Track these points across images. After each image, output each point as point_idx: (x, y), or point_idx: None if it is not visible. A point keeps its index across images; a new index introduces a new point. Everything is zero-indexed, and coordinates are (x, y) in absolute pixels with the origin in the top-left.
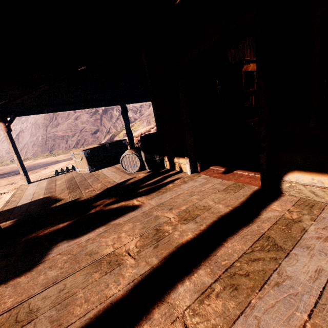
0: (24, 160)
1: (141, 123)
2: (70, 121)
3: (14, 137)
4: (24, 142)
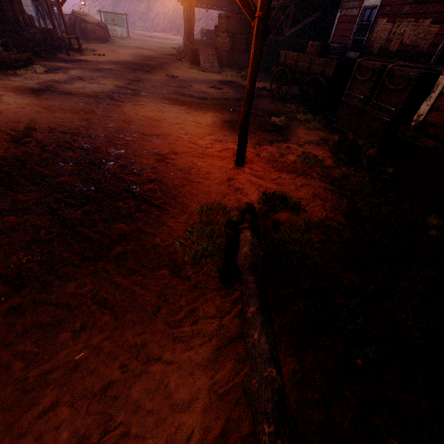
0: (157, 32)
1: None
2: None
3: (146, 1)
4: (157, 11)
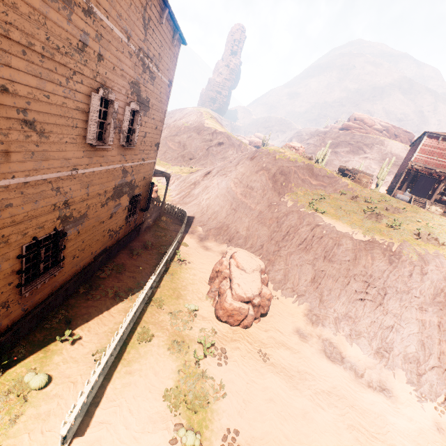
0: None
1: (195, 171)
2: (184, 137)
3: None
4: None
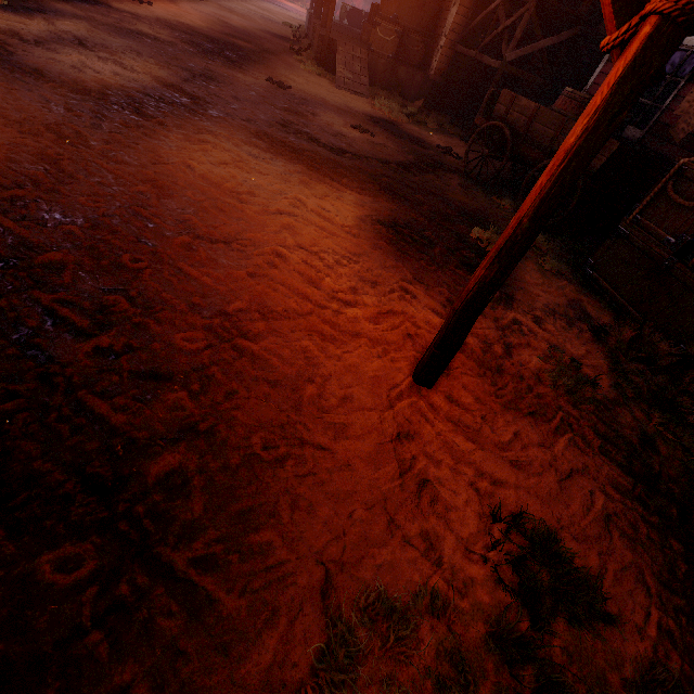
0: None
1: None
2: None
3: None
4: None
